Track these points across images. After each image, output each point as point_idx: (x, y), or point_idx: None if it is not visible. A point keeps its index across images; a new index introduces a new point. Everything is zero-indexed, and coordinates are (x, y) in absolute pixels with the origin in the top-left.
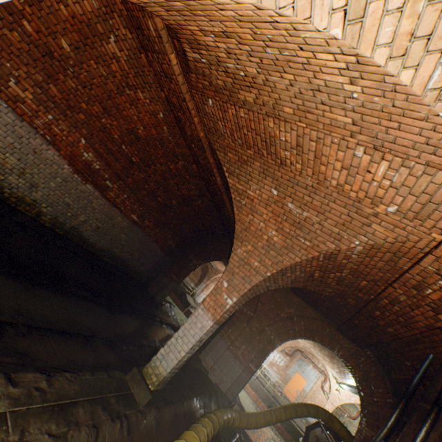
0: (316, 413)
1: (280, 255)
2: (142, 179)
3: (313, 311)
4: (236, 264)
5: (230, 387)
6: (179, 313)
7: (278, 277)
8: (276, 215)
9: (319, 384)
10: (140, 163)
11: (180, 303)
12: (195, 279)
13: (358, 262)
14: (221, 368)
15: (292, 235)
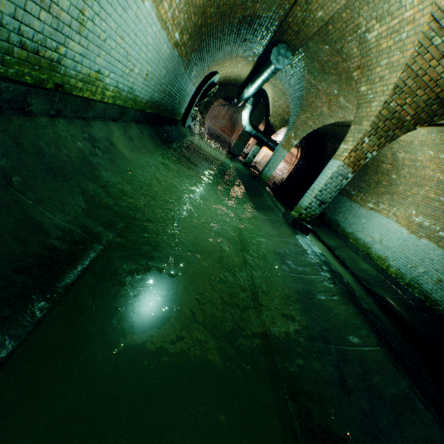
0: None
1: None
2: None
3: None
4: None
5: None
6: None
7: None
8: None
9: None
10: None
11: None
12: (227, 131)
13: None
14: None
15: None
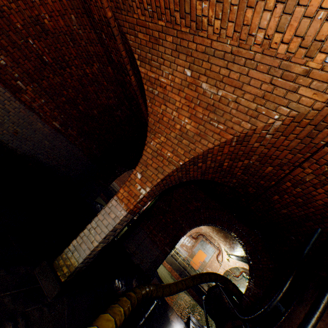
0: (216, 278)
1: (192, 143)
2: (59, 84)
3: (216, 203)
4: (149, 156)
5: (149, 266)
6: None
7: (190, 167)
8: (189, 100)
9: (215, 256)
10: (53, 64)
11: None
12: None
13: (270, 145)
14: (142, 252)
15: (205, 121)
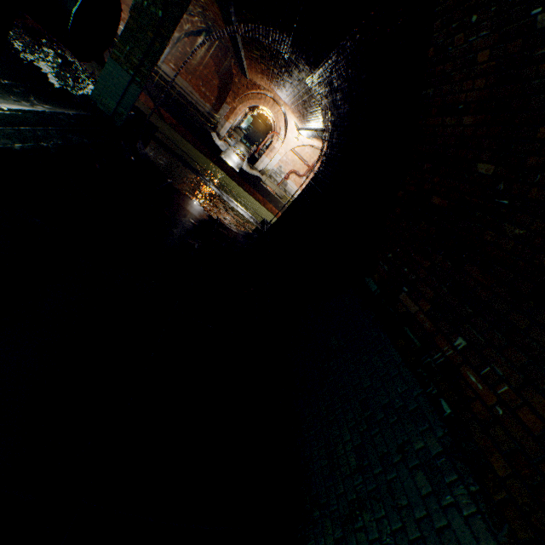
0: None
1: None
2: None
3: None
4: None
5: None
6: (207, 164)
7: None
8: None
9: None
10: None
11: (205, 149)
12: (211, 97)
13: None
14: None
15: None
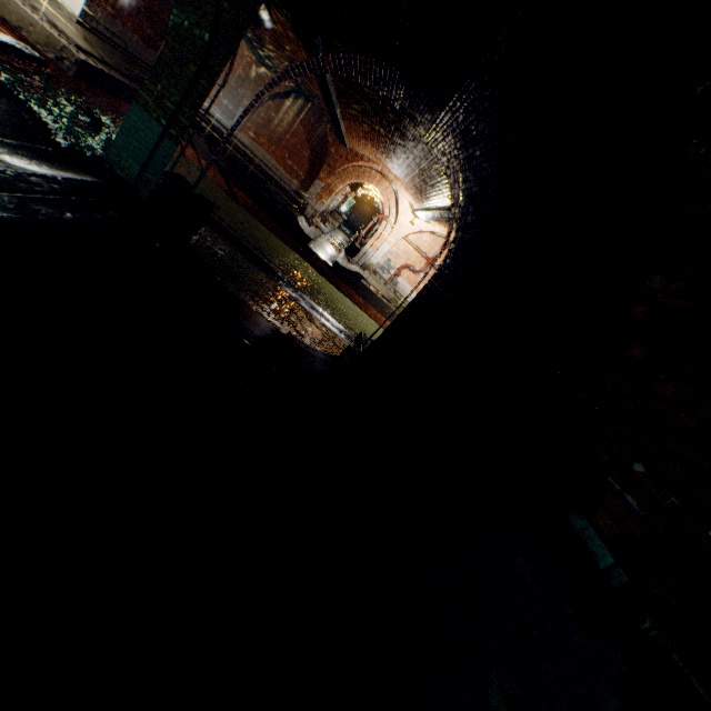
0: None
1: None
2: None
3: None
4: None
5: None
6: (290, 256)
7: None
8: None
9: None
10: None
11: (288, 237)
12: (299, 171)
13: None
14: None
15: None
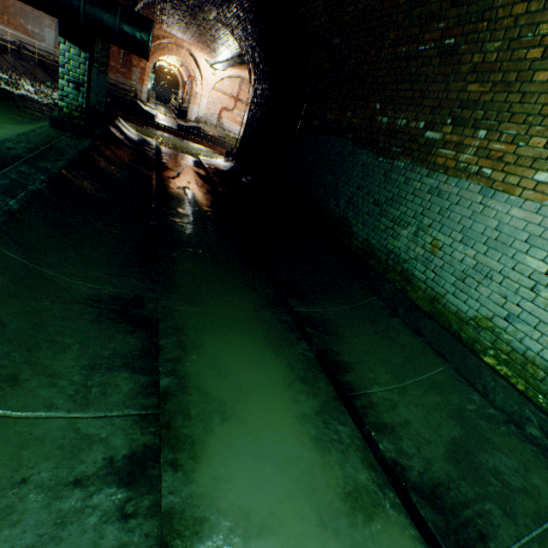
0: None
1: None
2: None
3: None
4: None
5: None
6: (147, 134)
7: None
8: None
9: None
10: None
11: (139, 120)
12: (117, 66)
13: None
14: None
15: None
